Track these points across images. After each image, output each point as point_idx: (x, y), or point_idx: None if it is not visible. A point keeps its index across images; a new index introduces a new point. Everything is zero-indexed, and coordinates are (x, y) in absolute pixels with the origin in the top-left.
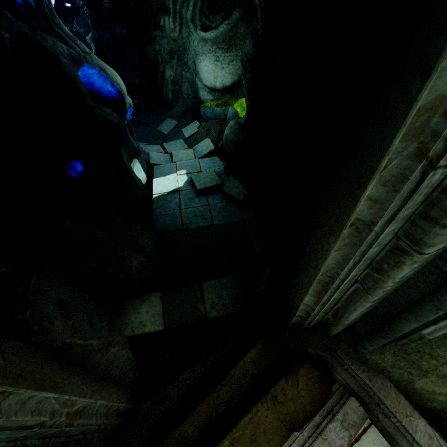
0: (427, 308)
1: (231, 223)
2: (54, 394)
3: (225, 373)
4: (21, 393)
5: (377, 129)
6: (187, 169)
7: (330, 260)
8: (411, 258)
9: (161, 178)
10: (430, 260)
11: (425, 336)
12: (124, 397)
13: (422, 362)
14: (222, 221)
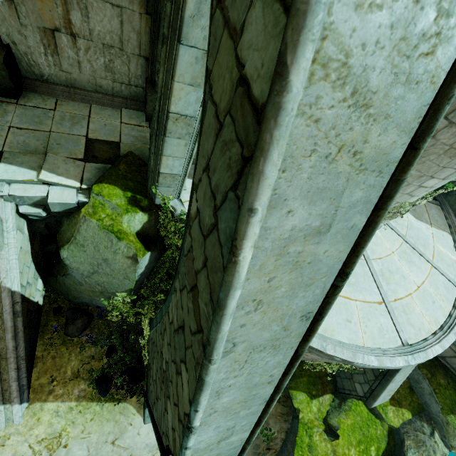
0: None
1: None
2: None
3: None
4: None
5: None
6: None
7: None
8: None
9: None
10: None
11: None
12: None
13: None
14: None
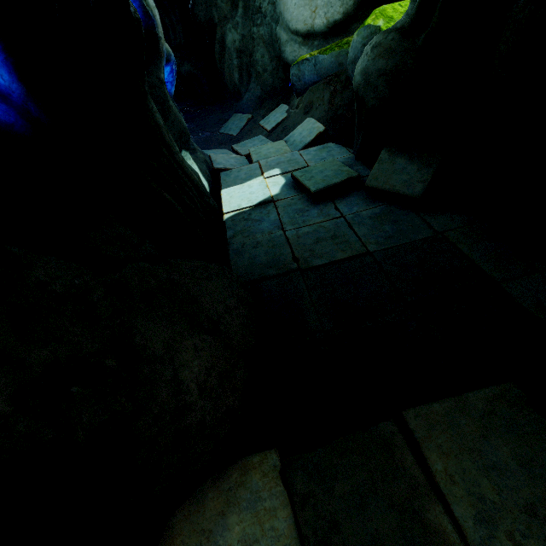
0: None
1: (413, 243)
2: None
3: None
4: None
5: None
6: (281, 167)
7: None
8: None
9: (236, 186)
10: None
11: None
12: None
13: None
14: (387, 242)
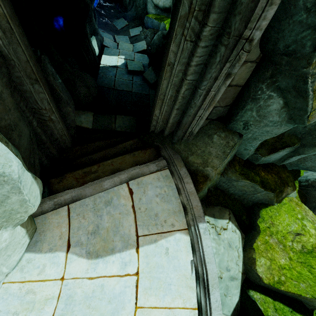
0: (188, 108)
1: (142, 93)
2: (48, 98)
3: (116, 145)
4: (39, 87)
5: (174, 22)
6: (126, 56)
7: (163, 85)
8: (184, 82)
9: (108, 56)
10: (193, 88)
11: (193, 132)
12: (69, 137)
13: (193, 148)
14: (137, 91)
